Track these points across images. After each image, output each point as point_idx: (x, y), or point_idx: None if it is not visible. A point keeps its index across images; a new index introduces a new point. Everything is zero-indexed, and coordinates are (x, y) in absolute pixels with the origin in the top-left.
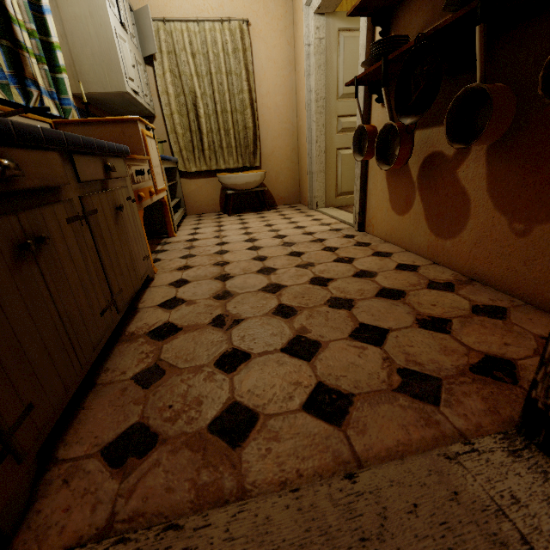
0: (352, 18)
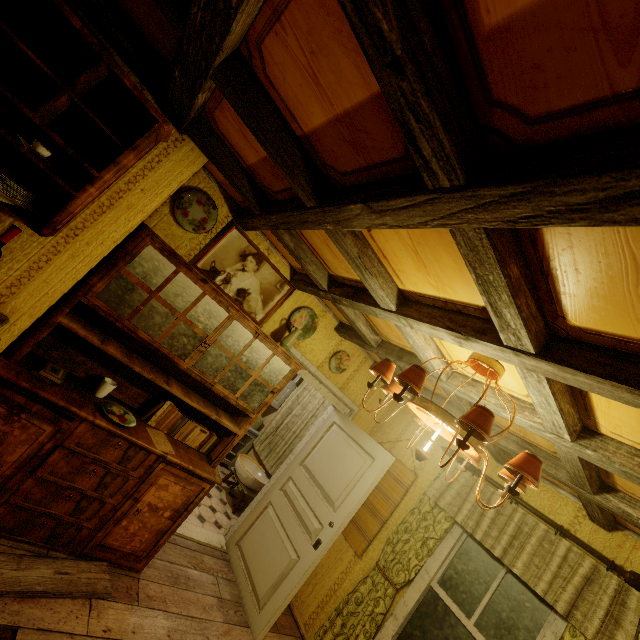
0: (346, 421)
